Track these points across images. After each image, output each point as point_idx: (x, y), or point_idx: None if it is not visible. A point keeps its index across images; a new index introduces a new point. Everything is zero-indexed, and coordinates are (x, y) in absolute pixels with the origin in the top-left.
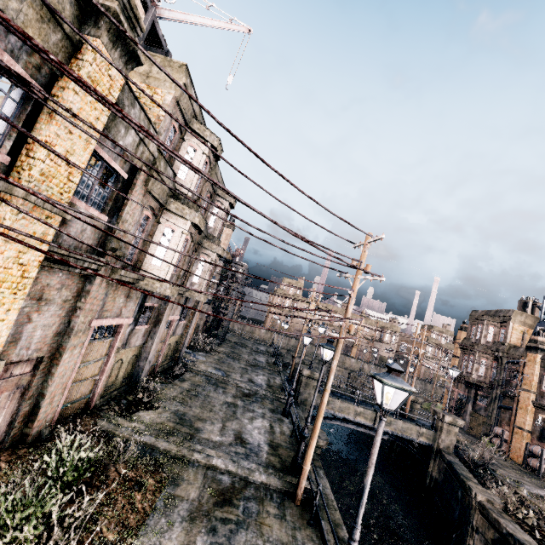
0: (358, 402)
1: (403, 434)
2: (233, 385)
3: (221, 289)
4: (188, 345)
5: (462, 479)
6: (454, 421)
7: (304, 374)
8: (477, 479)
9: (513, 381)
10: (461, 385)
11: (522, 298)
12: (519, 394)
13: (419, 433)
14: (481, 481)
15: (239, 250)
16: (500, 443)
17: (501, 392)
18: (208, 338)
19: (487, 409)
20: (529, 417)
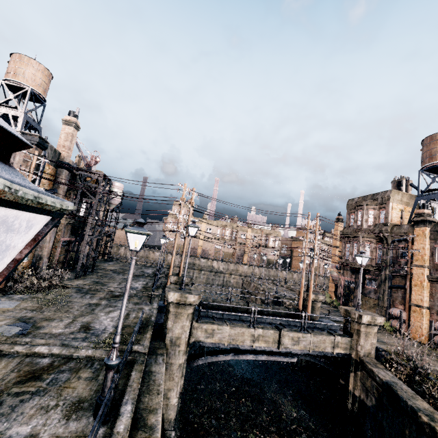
0: (254, 322)
1: (315, 351)
2: (21, 353)
3: (82, 209)
4: (1, 287)
5: (429, 424)
6: (373, 320)
7: (170, 300)
8: (428, 403)
9: (402, 259)
10: (347, 272)
11: (395, 178)
12: (411, 271)
13: (334, 345)
14: (437, 406)
15: (94, 158)
16: (399, 324)
17: (390, 273)
18: (69, 271)
19: (377, 291)
20: (426, 293)
